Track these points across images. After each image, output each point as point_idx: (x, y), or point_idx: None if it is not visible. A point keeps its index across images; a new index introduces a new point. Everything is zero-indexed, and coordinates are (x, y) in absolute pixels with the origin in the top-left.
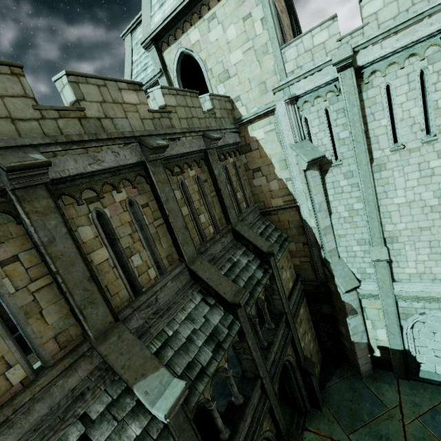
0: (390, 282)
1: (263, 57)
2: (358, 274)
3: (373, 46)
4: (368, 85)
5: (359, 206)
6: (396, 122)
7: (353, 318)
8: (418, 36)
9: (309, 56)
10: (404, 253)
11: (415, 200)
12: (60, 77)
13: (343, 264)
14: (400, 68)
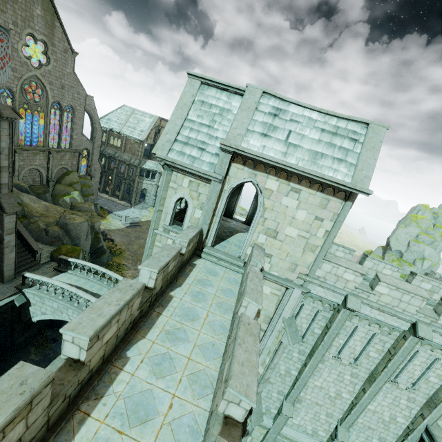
0: (282, 427)
1: (309, 251)
2: (264, 409)
3: (367, 306)
4: (349, 318)
5: (294, 373)
6: (346, 346)
7: (244, 438)
8: (388, 321)
9: (335, 279)
10: (300, 411)
11: (325, 388)
12: (242, 399)
13: (260, 402)
14: (369, 325)
